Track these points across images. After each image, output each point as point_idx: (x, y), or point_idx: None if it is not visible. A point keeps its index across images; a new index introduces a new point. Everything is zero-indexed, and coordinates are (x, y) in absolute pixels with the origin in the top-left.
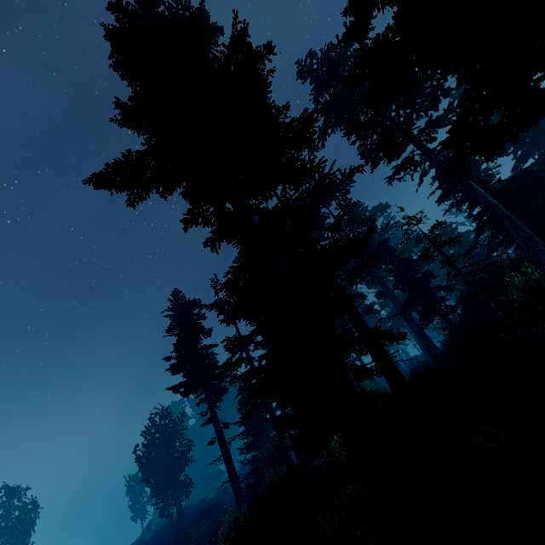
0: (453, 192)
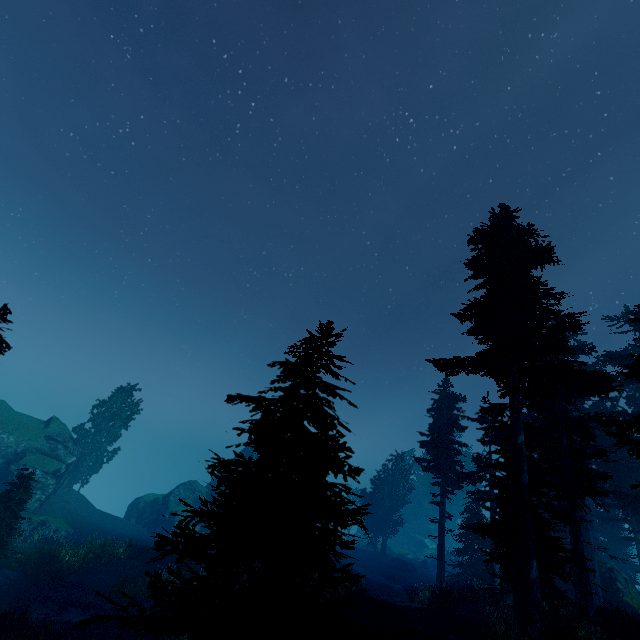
0: None
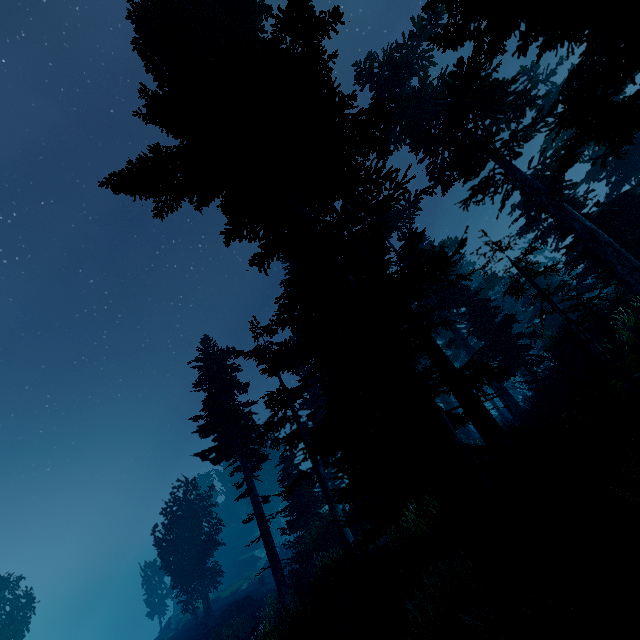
0: (540, 219)
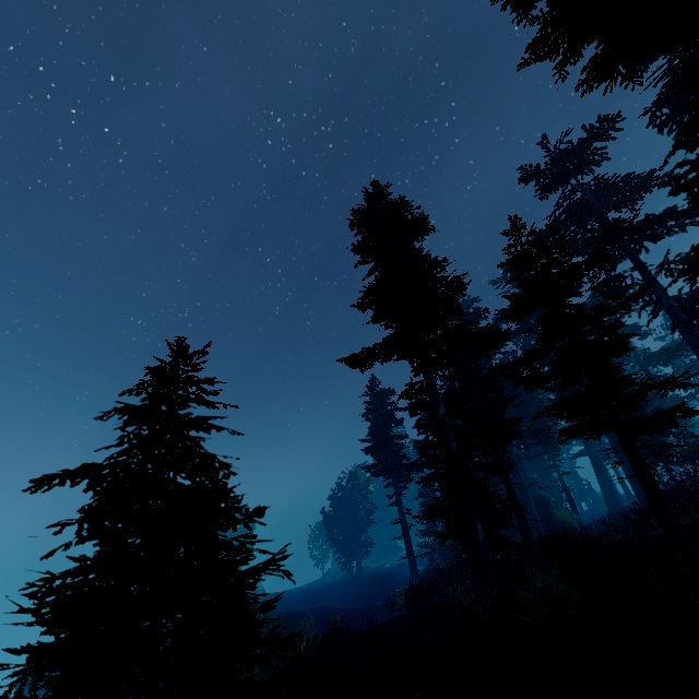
0: None
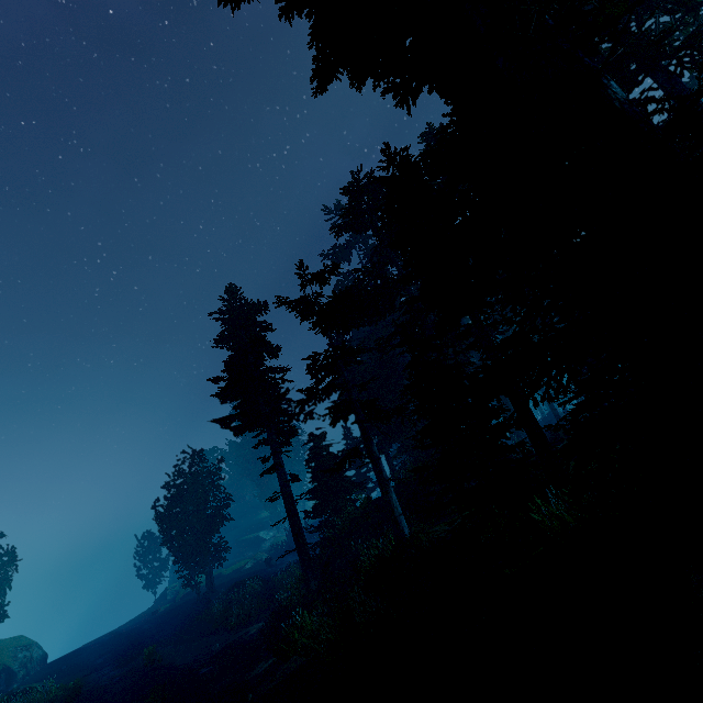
0: None
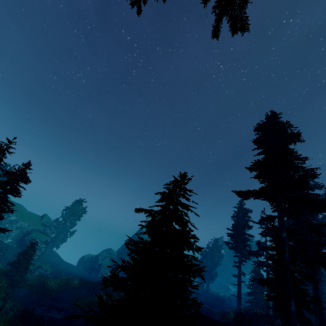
0: None
